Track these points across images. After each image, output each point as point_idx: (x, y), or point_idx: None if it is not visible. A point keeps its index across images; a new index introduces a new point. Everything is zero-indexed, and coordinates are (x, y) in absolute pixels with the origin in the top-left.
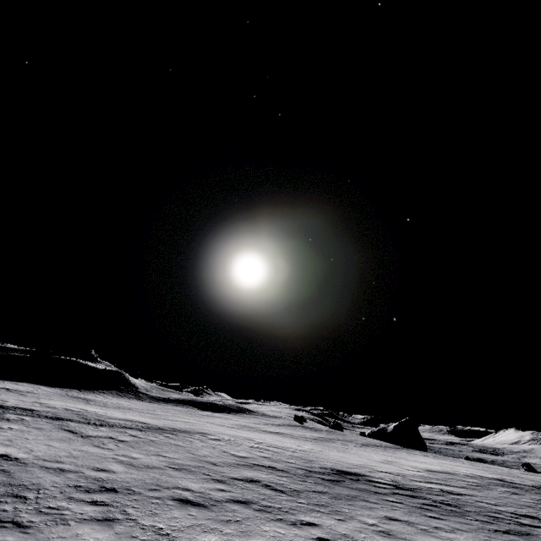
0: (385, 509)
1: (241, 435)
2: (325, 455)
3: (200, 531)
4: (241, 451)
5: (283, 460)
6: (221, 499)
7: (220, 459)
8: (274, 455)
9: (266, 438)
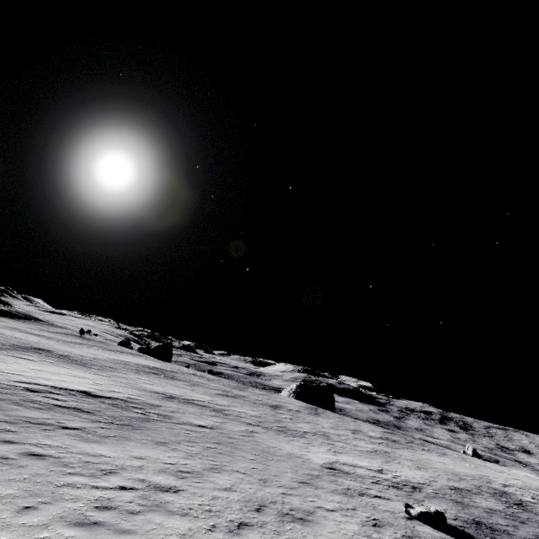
0: (30, 354)
1: None
2: (50, 345)
3: None
4: None
5: (8, 341)
6: None
7: None
8: (5, 339)
9: (19, 335)
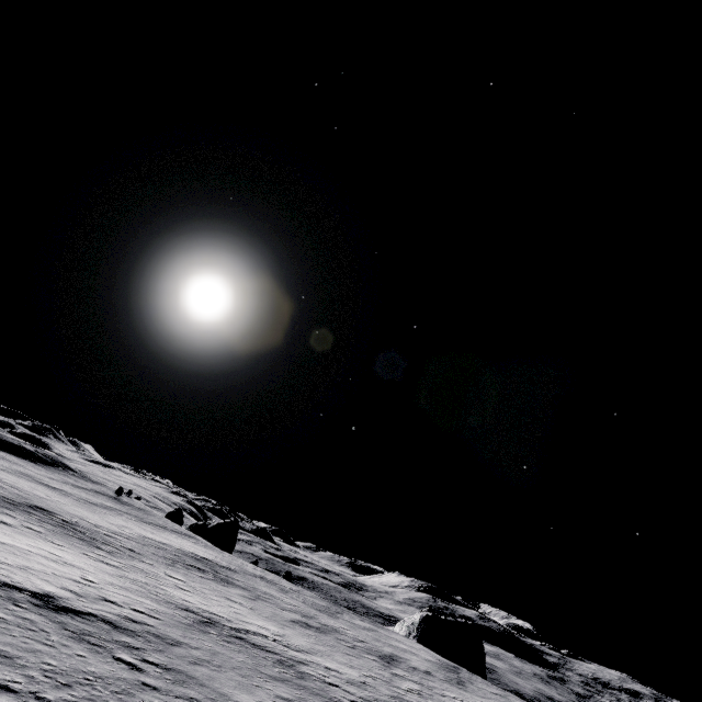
0: (15, 513)
1: None
2: (59, 504)
3: None
4: None
5: None
6: None
7: None
8: None
9: (24, 484)
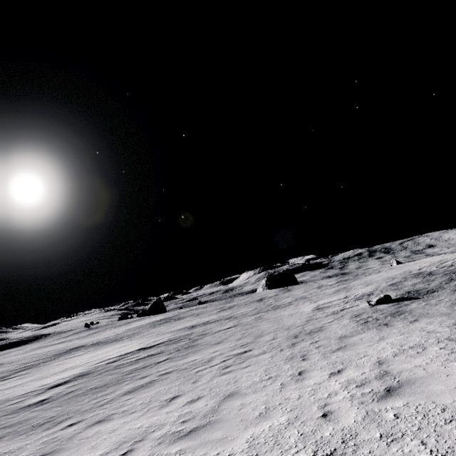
0: (74, 353)
1: (29, 355)
2: (78, 343)
3: (1, 379)
4: (24, 361)
5: (48, 355)
6: (9, 374)
7: (11, 368)
8: (44, 355)
9: (48, 349)
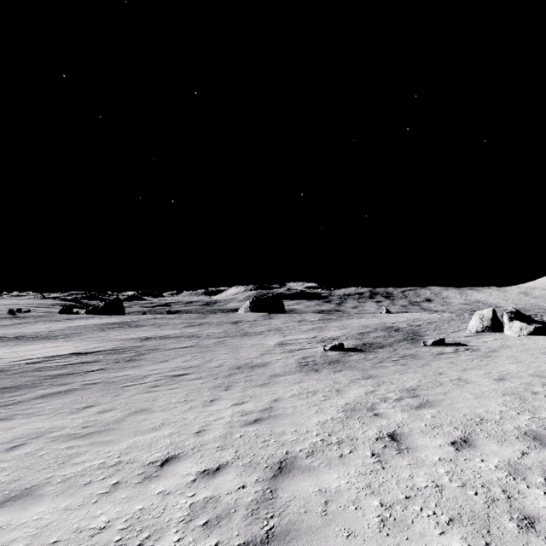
0: None
1: None
2: None
3: None
4: None
5: None
6: None
7: None
8: None
9: None
